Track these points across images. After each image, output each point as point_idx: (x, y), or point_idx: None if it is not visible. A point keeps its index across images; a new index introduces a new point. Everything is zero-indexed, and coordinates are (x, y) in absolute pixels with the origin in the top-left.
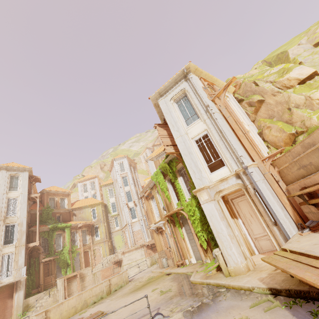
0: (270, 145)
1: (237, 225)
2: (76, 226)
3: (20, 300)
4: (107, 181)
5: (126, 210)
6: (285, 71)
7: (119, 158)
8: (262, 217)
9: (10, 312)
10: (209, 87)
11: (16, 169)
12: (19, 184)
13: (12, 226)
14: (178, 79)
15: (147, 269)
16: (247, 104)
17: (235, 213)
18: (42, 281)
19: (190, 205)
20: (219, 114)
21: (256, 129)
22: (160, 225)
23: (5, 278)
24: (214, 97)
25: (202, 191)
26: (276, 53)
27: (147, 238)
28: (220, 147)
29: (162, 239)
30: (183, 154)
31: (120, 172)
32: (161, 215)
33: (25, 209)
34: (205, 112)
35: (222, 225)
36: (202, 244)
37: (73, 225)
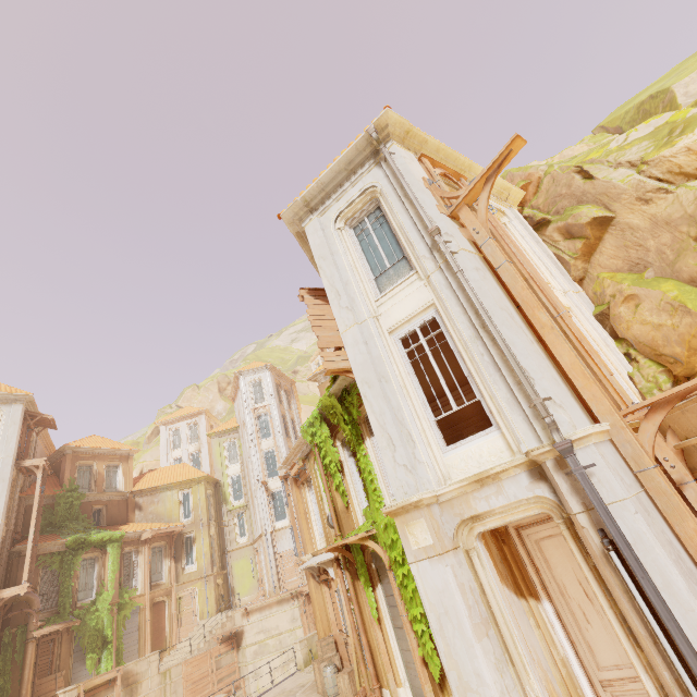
0: (636, 352)
1: (538, 622)
2: (136, 536)
3: None
4: (226, 424)
5: (262, 497)
6: (679, 128)
7: (253, 370)
8: (641, 652)
9: None
10: (449, 186)
11: None
12: None
13: None
14: (357, 162)
15: (293, 677)
16: (562, 234)
17: (531, 577)
18: (28, 693)
19: (394, 528)
20: (471, 256)
21: (591, 304)
22: (323, 565)
23: None
24: (458, 207)
25: (414, 513)
26: (634, 102)
27: None
28: (475, 364)
29: (329, 603)
30: (362, 380)
31: (253, 404)
32: (327, 534)
33: (2, 499)
34: (428, 252)
35: (479, 660)
36: (428, 662)
37: (130, 535)
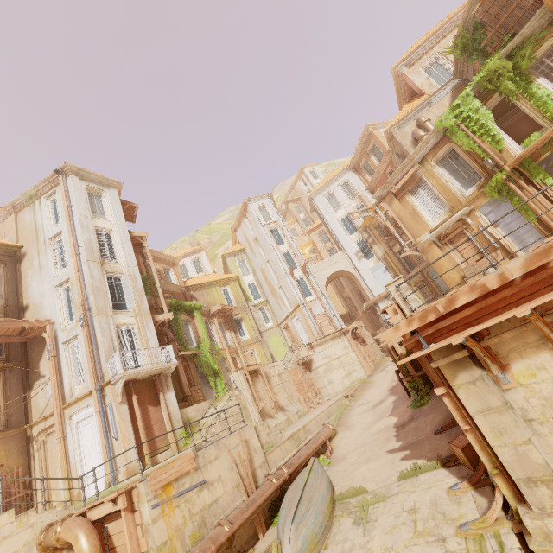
0: None
1: None
2: (206, 311)
3: (174, 409)
4: (233, 248)
5: (291, 282)
6: None
7: (258, 197)
8: None
9: (162, 431)
10: None
11: (94, 179)
12: (107, 208)
13: (115, 279)
14: None
15: None
16: None
17: None
18: (189, 391)
19: None
20: None
21: None
22: (463, 215)
23: (134, 369)
24: None
25: None
26: None
27: (341, 325)
28: None
29: (456, 253)
30: None
31: (264, 222)
32: (459, 199)
33: (132, 253)
34: None
35: None
36: None
37: (203, 309)
